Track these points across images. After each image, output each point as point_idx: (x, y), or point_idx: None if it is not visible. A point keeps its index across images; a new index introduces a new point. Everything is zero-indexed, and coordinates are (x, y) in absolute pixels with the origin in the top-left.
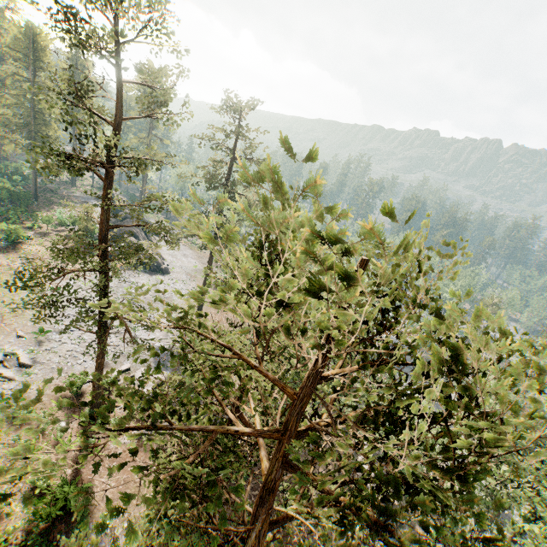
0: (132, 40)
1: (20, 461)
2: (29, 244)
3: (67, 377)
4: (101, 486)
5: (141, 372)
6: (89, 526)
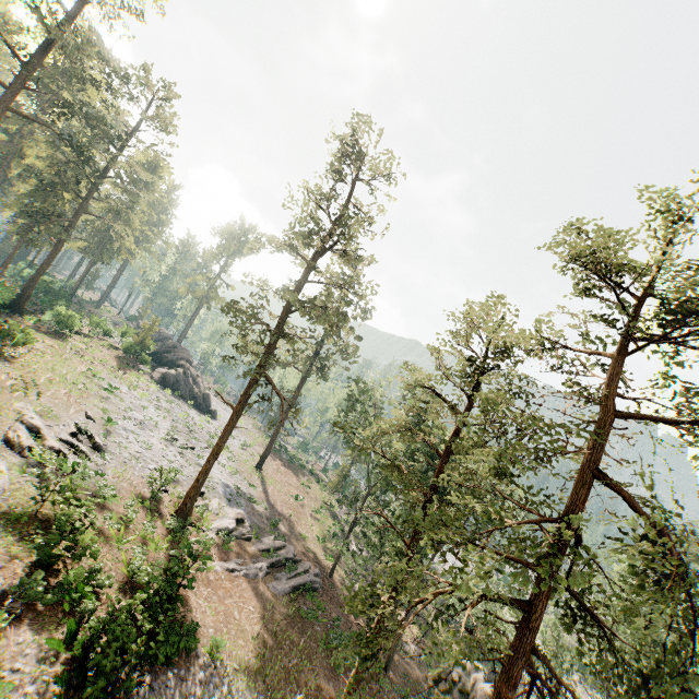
0: (369, 180)
1: (110, 546)
2: (74, 339)
3: (140, 477)
4: (200, 609)
5: (216, 501)
6: (196, 650)
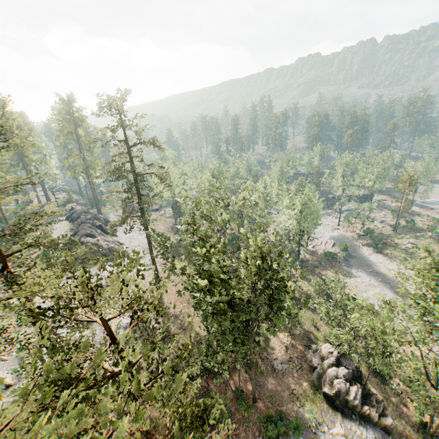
0: None
1: None
2: None
3: None
4: None
5: None
6: None
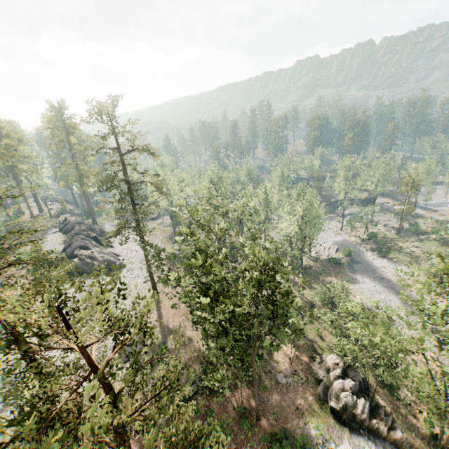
0: None
1: None
2: None
3: None
4: None
5: None
6: None
